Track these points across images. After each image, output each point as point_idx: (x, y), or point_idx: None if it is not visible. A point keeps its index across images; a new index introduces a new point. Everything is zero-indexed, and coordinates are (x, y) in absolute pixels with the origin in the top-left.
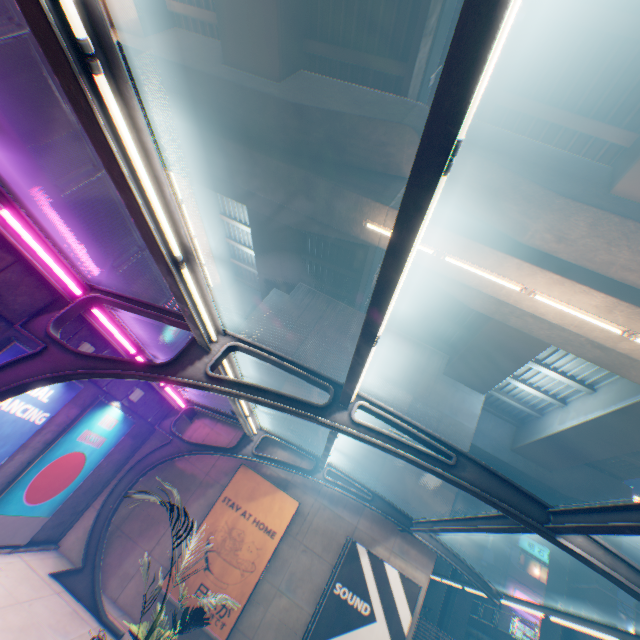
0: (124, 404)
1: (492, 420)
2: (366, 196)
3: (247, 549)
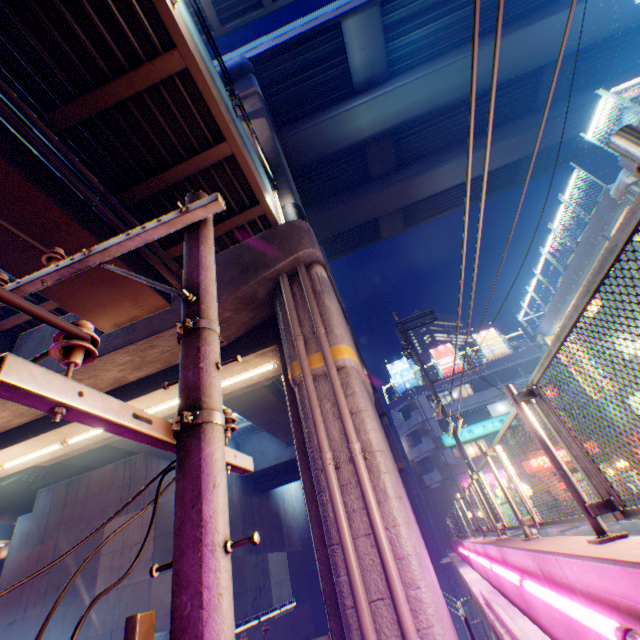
0: None
1: (267, 435)
2: None
3: None
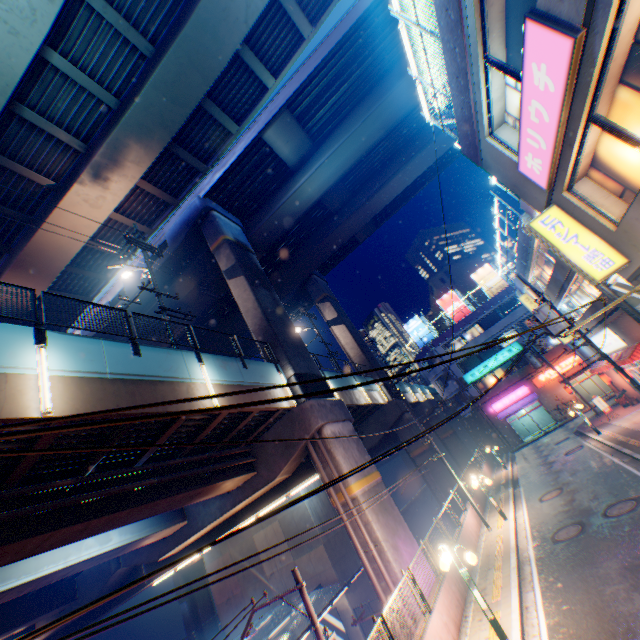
0: None
1: None
2: (140, 588)
3: None
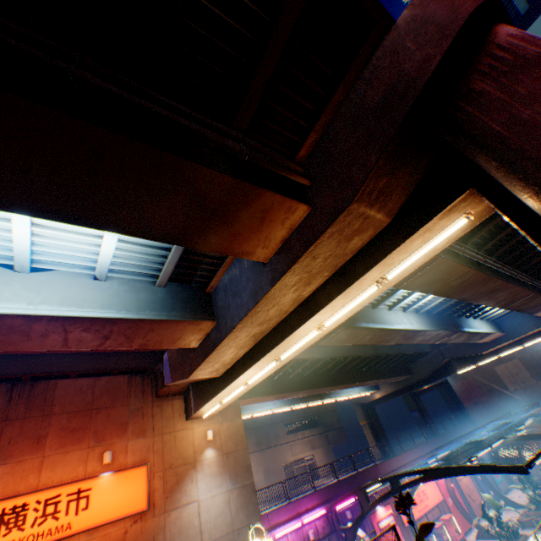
0: None
1: None
2: (452, 372)
3: None
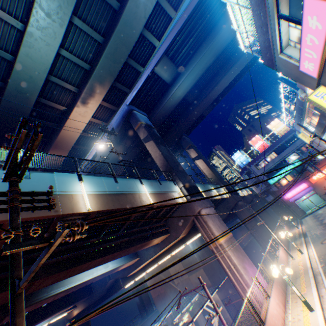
0: None
1: None
2: (120, 289)
3: None
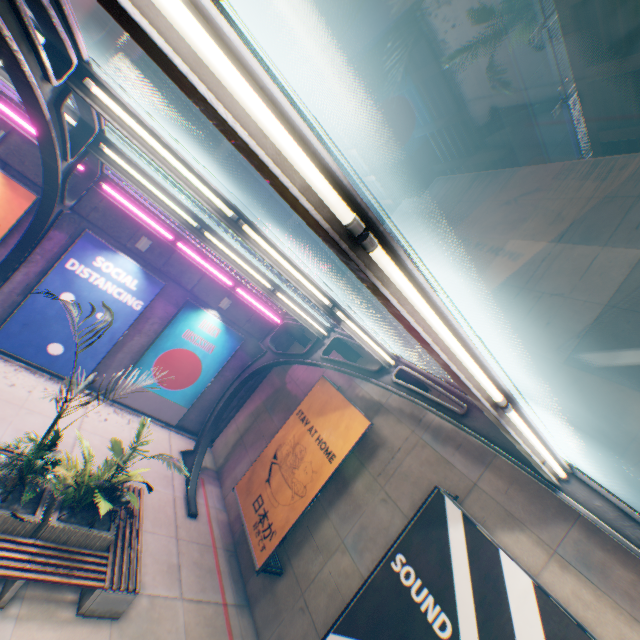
0: (223, 316)
1: None
2: None
3: (303, 470)
